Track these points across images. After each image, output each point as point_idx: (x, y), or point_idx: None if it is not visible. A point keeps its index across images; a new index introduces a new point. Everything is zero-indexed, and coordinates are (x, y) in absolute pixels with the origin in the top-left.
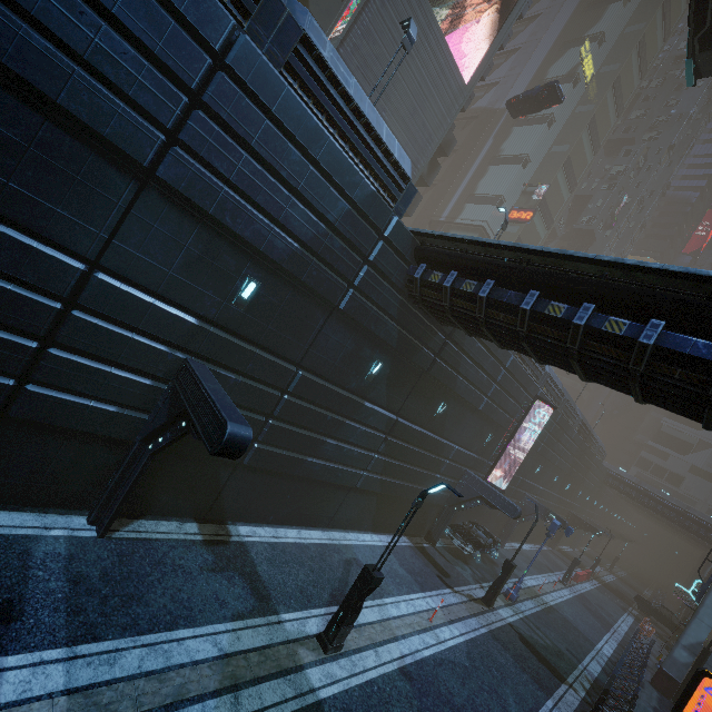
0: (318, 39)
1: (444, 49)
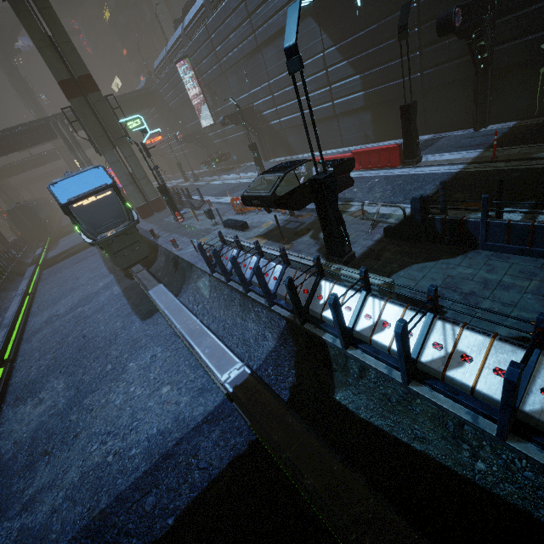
0: None
1: None
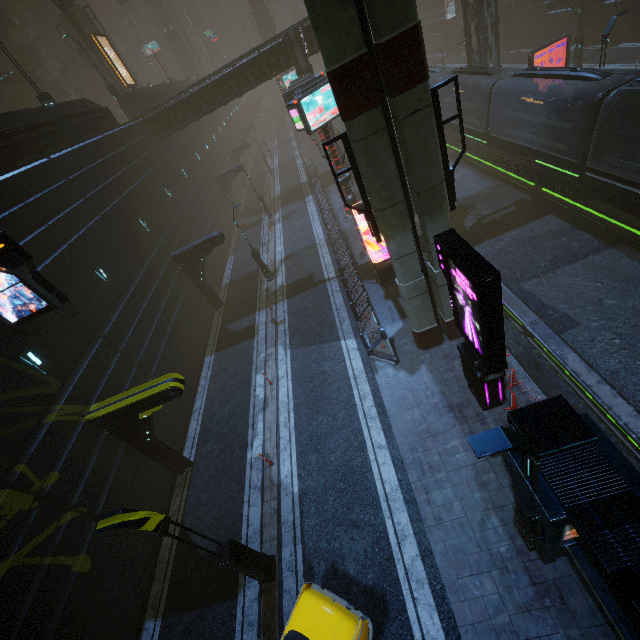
0: None
1: None
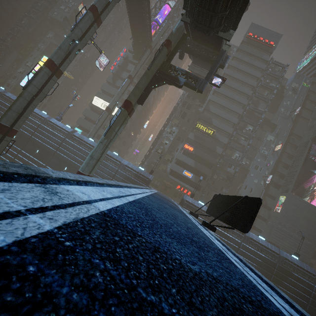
0: (287, 256)
1: (311, 205)
